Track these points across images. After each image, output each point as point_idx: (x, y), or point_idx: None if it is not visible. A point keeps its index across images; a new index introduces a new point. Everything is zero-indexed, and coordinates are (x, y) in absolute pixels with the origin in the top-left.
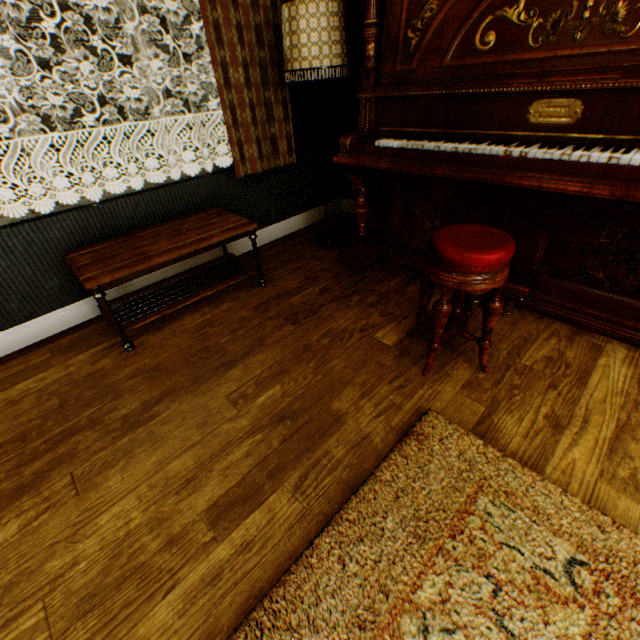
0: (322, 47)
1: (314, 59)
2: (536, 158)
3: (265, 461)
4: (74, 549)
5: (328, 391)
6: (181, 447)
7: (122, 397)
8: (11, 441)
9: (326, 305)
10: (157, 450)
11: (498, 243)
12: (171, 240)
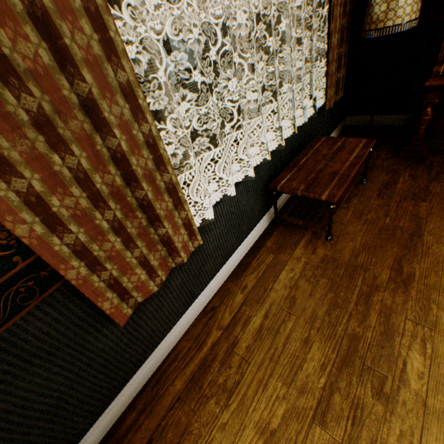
0: (413, 6)
1: (405, 16)
2: None
3: None
4: None
5: None
6: None
7: (368, 269)
8: (330, 309)
9: (429, 185)
10: None
11: None
12: (335, 162)
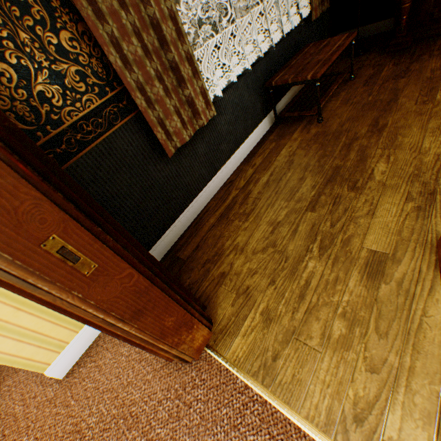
0: None
1: None
2: None
3: None
4: (428, 154)
5: None
6: (422, 122)
7: (351, 130)
8: (320, 159)
9: (409, 67)
10: (410, 128)
11: None
12: (320, 55)
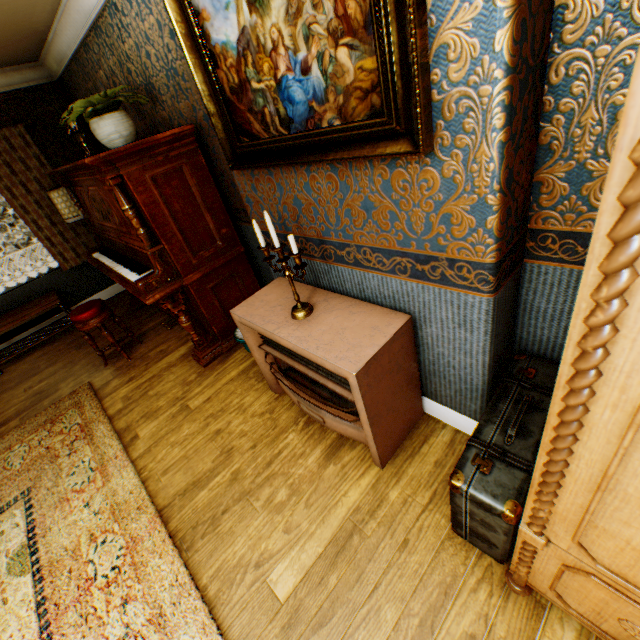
0: (70, 208)
1: (69, 214)
2: (112, 268)
3: (20, 410)
4: None
5: (64, 380)
6: None
7: None
8: None
9: (101, 336)
10: None
11: (87, 310)
12: (15, 317)
